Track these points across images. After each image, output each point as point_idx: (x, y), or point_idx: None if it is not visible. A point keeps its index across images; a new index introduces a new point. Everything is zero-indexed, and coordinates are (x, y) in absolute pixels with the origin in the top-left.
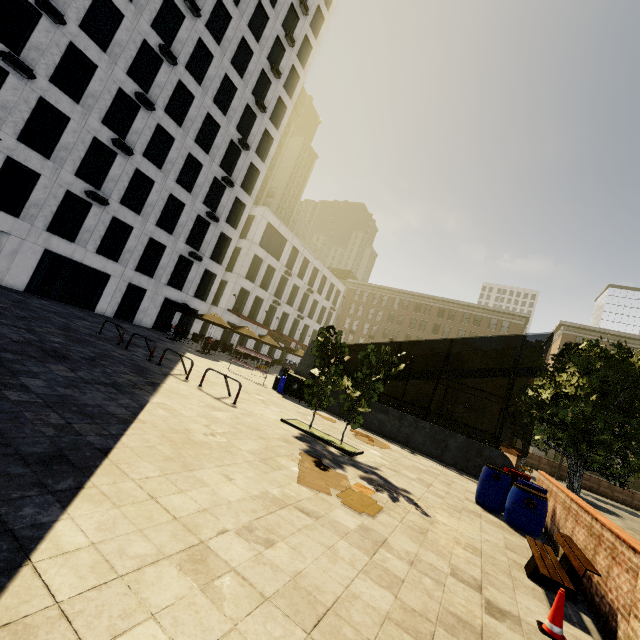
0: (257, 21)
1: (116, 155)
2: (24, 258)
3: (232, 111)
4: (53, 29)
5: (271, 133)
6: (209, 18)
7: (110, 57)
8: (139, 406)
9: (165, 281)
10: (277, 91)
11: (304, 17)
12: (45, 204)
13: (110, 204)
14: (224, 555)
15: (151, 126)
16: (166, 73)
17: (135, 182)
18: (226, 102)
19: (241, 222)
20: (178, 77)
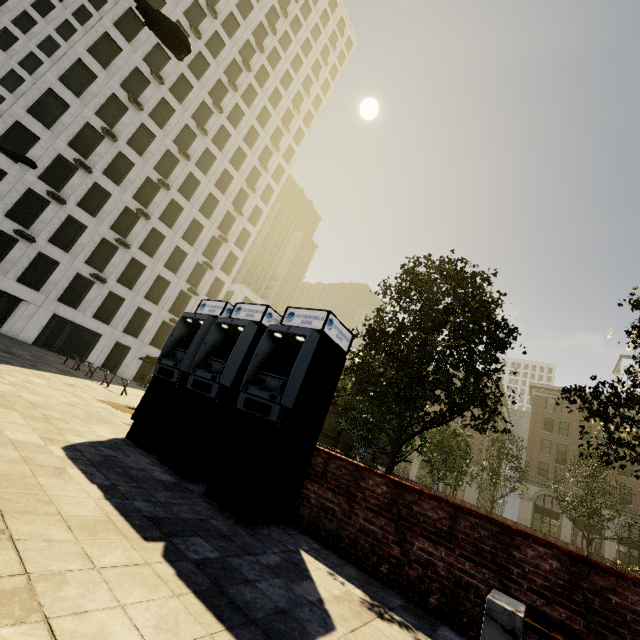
0: (238, 158)
1: (118, 249)
2: (37, 320)
3: (215, 216)
4: (85, 176)
5: (249, 230)
6: (199, 160)
7: (122, 189)
8: (35, 369)
9: (148, 341)
10: (254, 201)
11: (277, 152)
12: (60, 282)
13: (109, 282)
14: (5, 376)
15: (147, 229)
16: (162, 195)
17: (131, 267)
18: (210, 211)
19: (220, 296)
20: (172, 197)
